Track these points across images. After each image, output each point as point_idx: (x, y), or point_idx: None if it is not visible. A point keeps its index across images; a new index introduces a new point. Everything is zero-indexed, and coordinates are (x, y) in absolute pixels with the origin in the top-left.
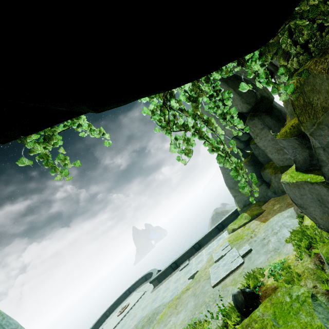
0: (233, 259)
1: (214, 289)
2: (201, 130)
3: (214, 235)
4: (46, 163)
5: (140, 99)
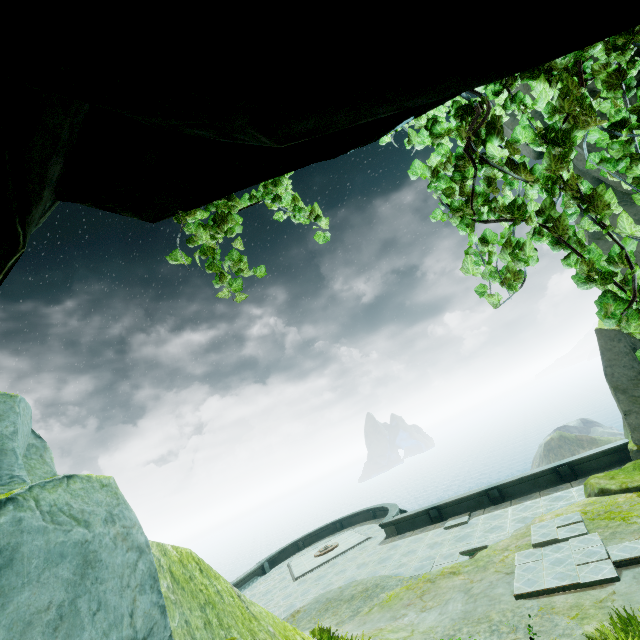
0: (585, 558)
1: (519, 602)
2: (564, 221)
3: (544, 486)
4: (210, 264)
5: (409, 144)
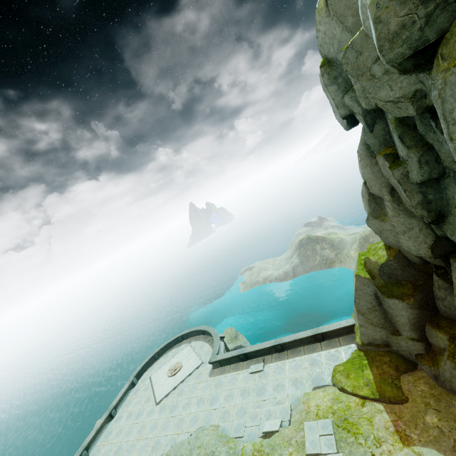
0: None
1: None
2: None
3: (307, 343)
4: None
5: None
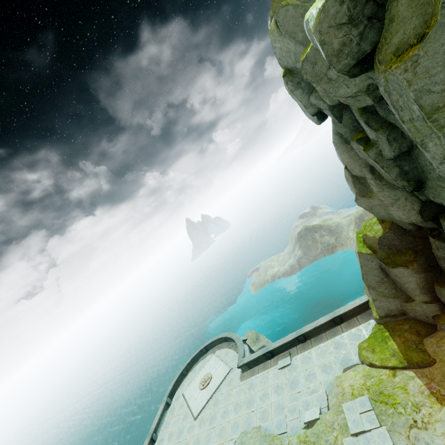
0: None
1: None
2: None
3: (327, 328)
4: None
5: None
